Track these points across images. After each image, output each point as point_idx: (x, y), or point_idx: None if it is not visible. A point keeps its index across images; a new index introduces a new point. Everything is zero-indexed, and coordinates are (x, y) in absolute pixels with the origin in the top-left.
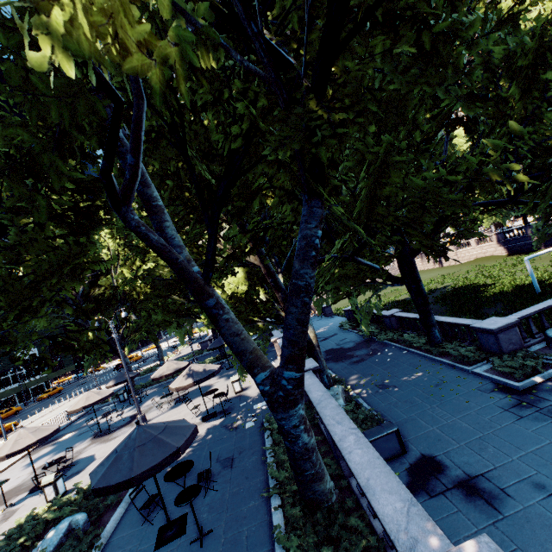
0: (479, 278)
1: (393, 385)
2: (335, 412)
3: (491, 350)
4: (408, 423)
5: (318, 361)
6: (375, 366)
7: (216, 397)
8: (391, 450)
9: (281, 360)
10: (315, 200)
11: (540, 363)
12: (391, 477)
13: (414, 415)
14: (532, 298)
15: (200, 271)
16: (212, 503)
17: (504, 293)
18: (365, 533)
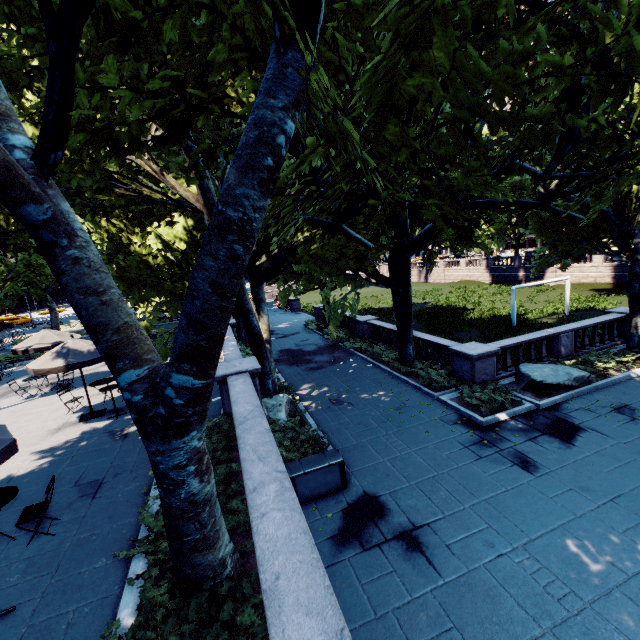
0: (460, 300)
1: (350, 401)
2: (262, 440)
3: (462, 378)
4: (356, 451)
5: (265, 362)
6: (334, 377)
7: (105, 390)
8: (329, 485)
9: (172, 352)
10: (294, 51)
11: (509, 399)
12: (317, 576)
13: (366, 441)
14: (507, 330)
15: (33, 149)
16: (36, 556)
17: (482, 320)
18: (258, 639)
